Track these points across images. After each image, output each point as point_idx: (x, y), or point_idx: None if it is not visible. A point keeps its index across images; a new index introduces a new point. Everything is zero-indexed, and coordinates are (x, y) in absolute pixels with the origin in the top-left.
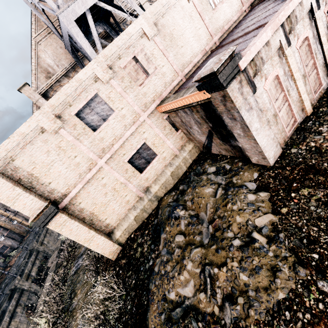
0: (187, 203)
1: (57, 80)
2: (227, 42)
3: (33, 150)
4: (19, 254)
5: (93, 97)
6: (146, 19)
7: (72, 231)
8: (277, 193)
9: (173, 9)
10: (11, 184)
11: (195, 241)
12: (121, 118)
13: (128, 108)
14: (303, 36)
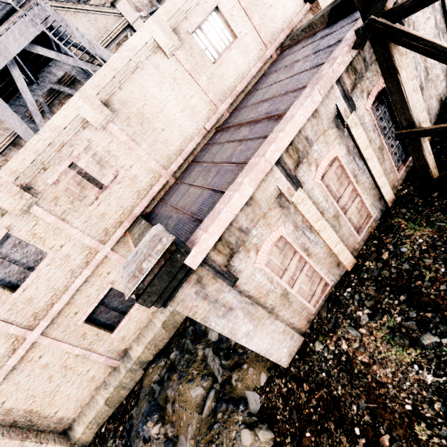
0: (167, 407)
1: (0, 153)
2: (234, 123)
3: None
4: None
5: (3, 238)
6: (87, 99)
7: None
8: (283, 441)
9: (140, 73)
10: None
11: None
12: (62, 260)
13: (74, 243)
14: (326, 160)
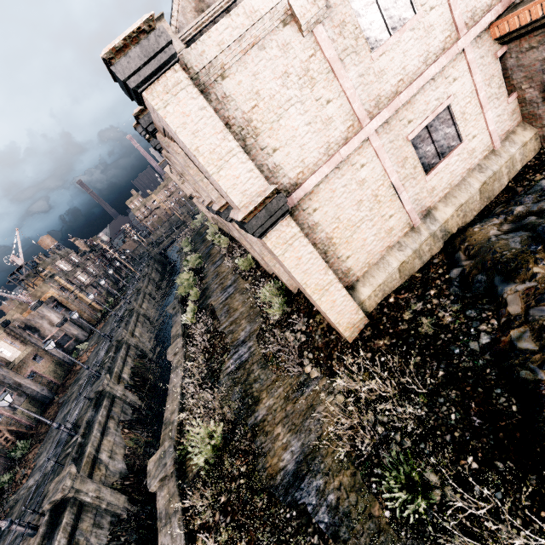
0: None
1: (213, 20)
2: None
3: (260, 64)
4: (93, 349)
5: None
6: None
7: (299, 261)
8: None
9: None
10: (221, 124)
11: None
12: (424, 31)
13: (442, 12)
14: None
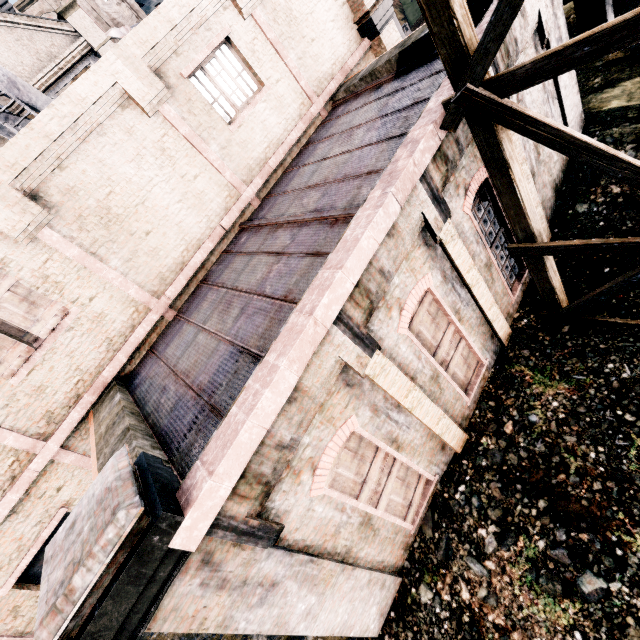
0: None
1: None
2: (267, 221)
3: None
4: None
5: None
6: None
7: None
8: None
9: (99, 141)
10: None
11: None
12: None
13: None
14: (414, 296)
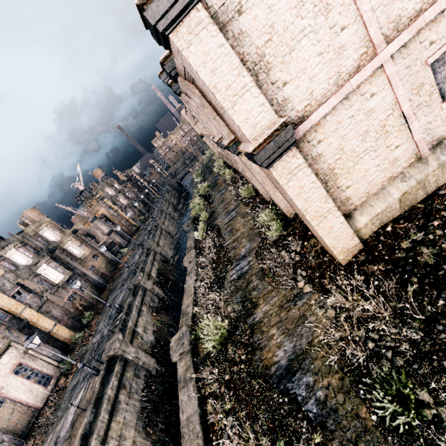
0: None
1: None
2: None
3: None
4: (131, 253)
5: None
6: None
7: (301, 190)
8: None
9: None
10: (237, 60)
11: None
12: None
13: None
14: None
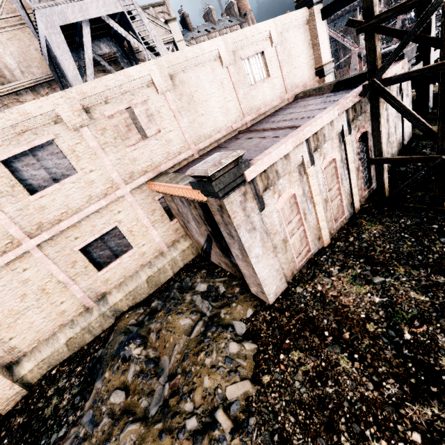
0: (151, 336)
1: (15, 92)
2: (258, 129)
3: None
4: None
5: (45, 143)
6: (160, 67)
7: None
8: (266, 348)
9: (201, 68)
10: None
11: (138, 407)
12: (86, 184)
13: (102, 173)
14: (330, 157)
